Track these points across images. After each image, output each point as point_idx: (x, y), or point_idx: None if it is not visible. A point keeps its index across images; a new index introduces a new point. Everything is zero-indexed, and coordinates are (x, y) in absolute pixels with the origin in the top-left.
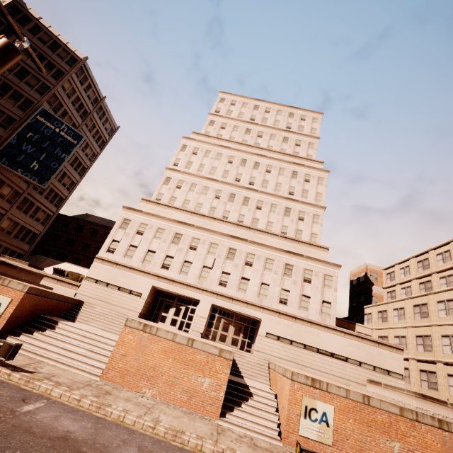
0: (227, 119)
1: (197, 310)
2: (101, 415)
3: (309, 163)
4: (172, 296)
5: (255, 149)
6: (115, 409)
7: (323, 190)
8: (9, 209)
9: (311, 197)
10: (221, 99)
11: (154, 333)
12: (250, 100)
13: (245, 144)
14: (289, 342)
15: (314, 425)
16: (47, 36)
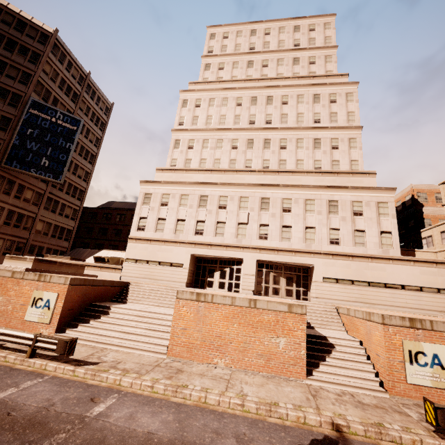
0: (223, 57)
1: (243, 269)
2: (180, 400)
3: (331, 80)
4: (213, 260)
5: (263, 82)
6: (193, 390)
7: (354, 107)
8: (37, 211)
9: (342, 119)
10: (210, 36)
11: (210, 301)
12: (244, 26)
13: (251, 79)
14: (350, 282)
15: (425, 370)
16: (9, 16)
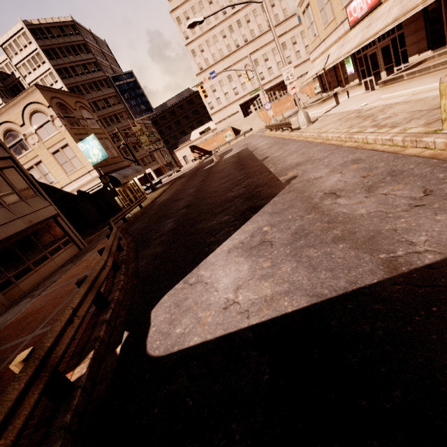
0: None
1: (261, 97)
2: None
3: None
4: (247, 102)
5: None
6: None
7: None
8: None
9: None
10: None
11: None
12: None
13: None
14: (300, 77)
15: (318, 90)
16: (54, 29)
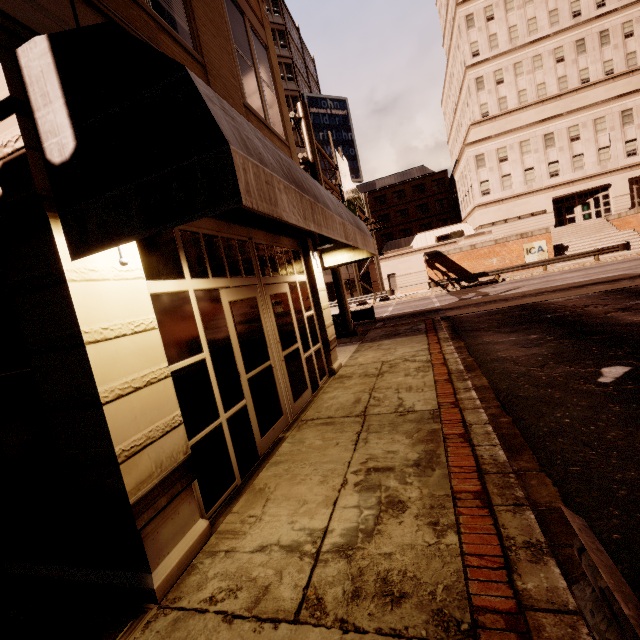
0: None
1: (614, 192)
2: None
3: None
4: (568, 198)
5: None
6: None
7: None
8: None
9: None
10: None
11: None
12: None
13: None
14: None
15: None
16: None
